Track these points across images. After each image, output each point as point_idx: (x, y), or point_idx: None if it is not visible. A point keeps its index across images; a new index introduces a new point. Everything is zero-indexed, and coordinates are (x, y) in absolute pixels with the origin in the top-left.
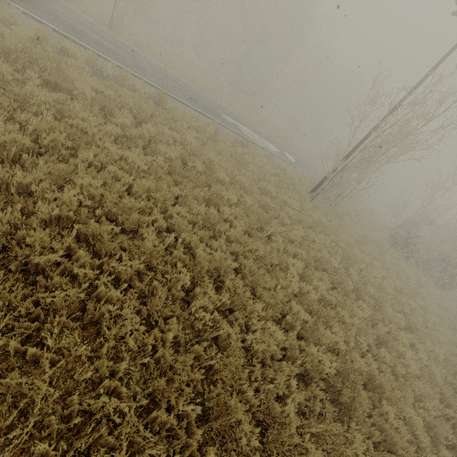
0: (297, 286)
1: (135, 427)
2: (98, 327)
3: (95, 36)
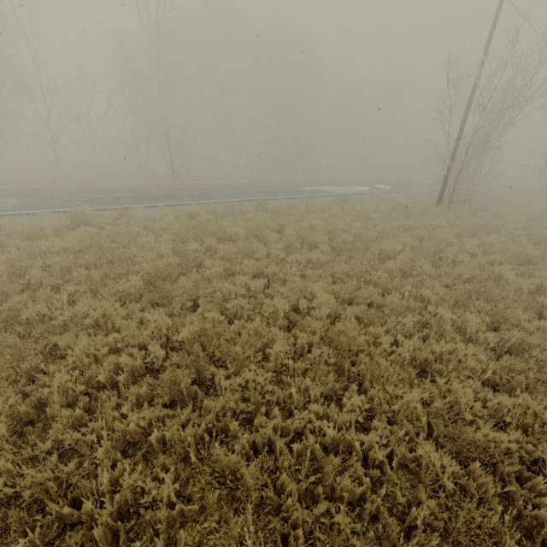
0: (528, 284)
1: (533, 412)
2: (426, 373)
3: (182, 192)
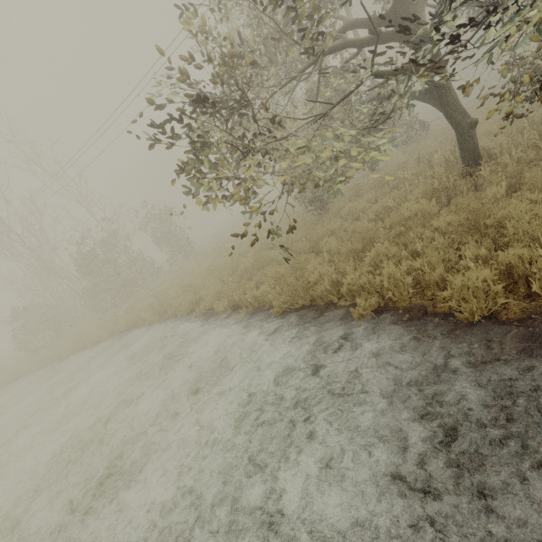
0: None
1: None
2: None
3: None
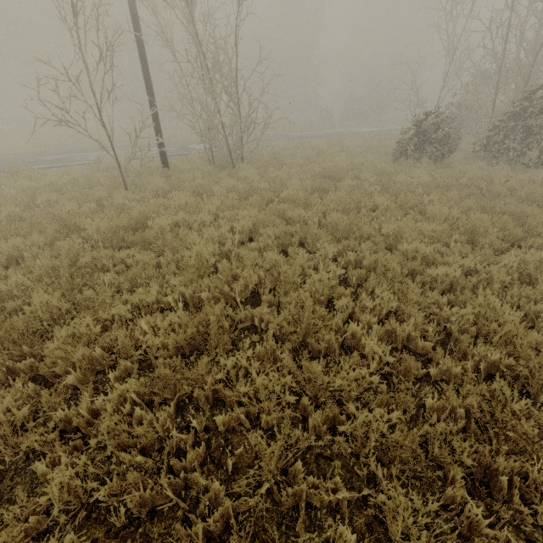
0: None
1: None
2: None
3: None
